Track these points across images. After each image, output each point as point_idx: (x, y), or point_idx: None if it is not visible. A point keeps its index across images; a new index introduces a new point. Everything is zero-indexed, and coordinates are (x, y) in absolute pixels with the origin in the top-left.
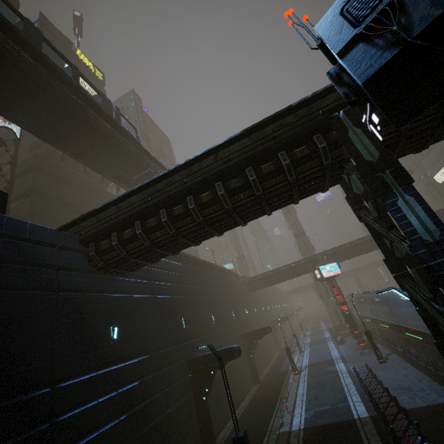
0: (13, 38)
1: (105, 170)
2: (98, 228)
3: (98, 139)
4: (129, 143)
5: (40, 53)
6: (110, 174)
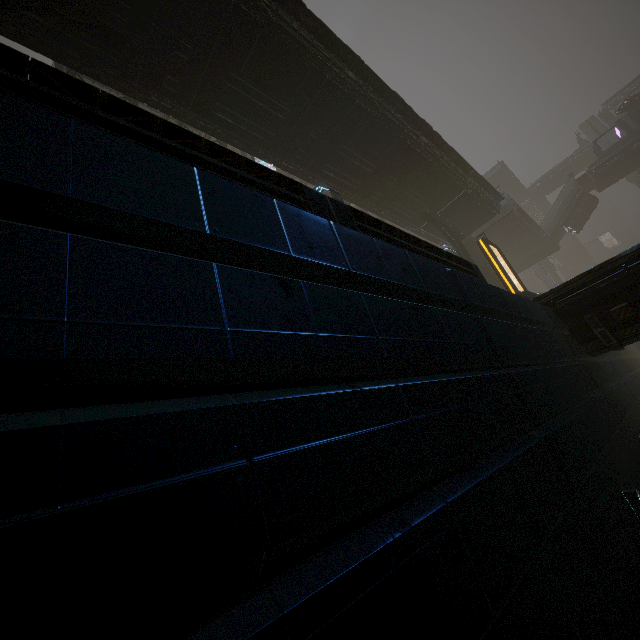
0: (336, 54)
1: (405, 212)
2: (597, 288)
3: (410, 165)
4: (445, 157)
5: (361, 61)
6: (410, 216)
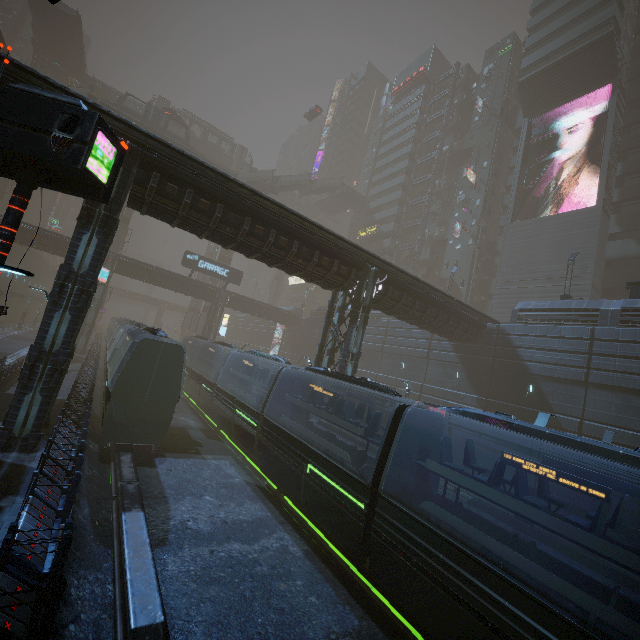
0: None
1: None
2: None
3: None
4: None
5: None
6: None
